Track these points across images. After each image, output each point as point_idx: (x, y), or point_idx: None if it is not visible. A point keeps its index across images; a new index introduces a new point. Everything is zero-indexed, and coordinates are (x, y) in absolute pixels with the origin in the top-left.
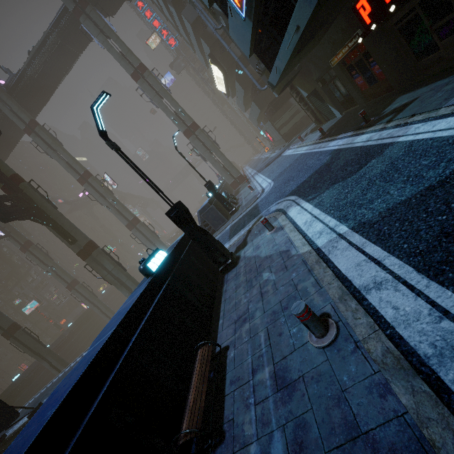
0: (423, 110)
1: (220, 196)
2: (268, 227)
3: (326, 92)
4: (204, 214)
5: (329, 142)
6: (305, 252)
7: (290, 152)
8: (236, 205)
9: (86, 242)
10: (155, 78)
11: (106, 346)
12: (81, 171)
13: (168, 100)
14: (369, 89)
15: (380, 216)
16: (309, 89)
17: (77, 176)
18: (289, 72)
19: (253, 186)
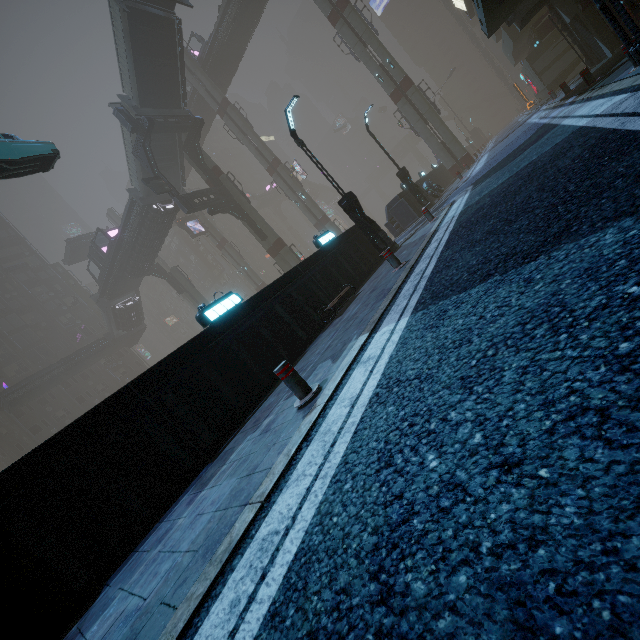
0: (608, 81)
1: (413, 187)
2: (428, 217)
3: (591, 18)
4: (392, 209)
5: (557, 109)
6: (430, 232)
7: (532, 119)
8: (438, 199)
9: (275, 239)
10: (358, 15)
11: (292, 271)
12: (271, 158)
13: (373, 47)
14: (634, 18)
15: (476, 201)
16: (570, 12)
17: (266, 165)
18: (511, 11)
19: (467, 173)
